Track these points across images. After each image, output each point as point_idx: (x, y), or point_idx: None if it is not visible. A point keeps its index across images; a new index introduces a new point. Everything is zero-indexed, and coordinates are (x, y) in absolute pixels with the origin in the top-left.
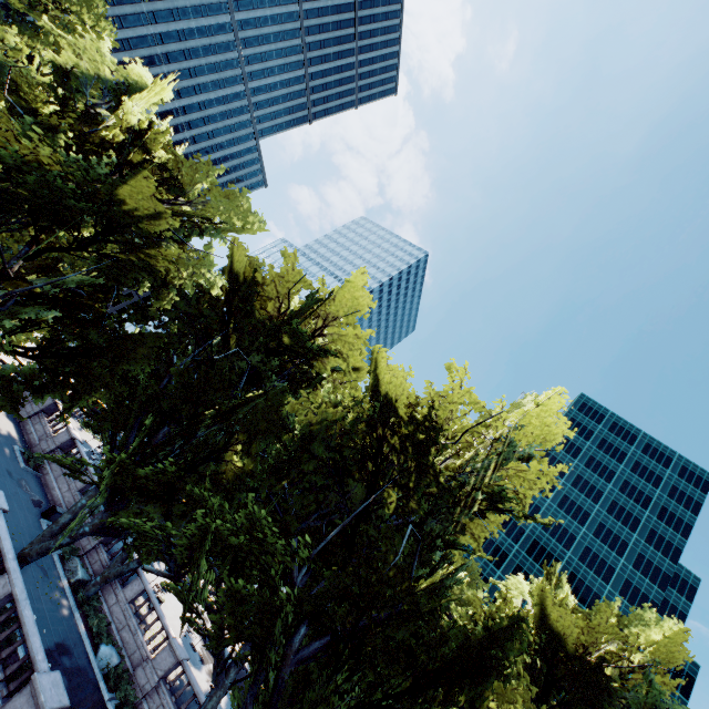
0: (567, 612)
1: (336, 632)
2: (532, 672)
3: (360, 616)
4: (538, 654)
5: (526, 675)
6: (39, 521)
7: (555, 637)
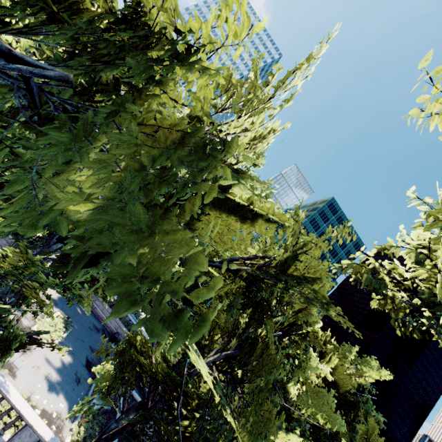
0: None
1: None
2: None
3: None
4: None
5: None
6: (112, 347)
7: None
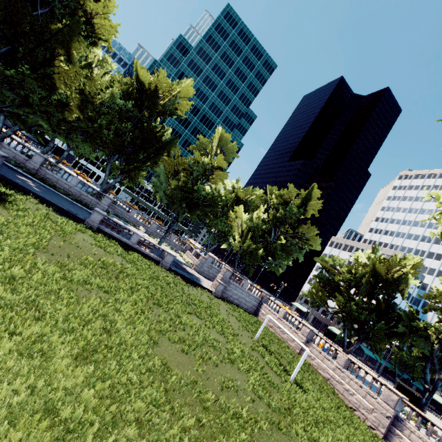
0: (145, 71)
1: (8, 37)
2: (137, 101)
3: (17, 28)
4: (138, 92)
5: (83, 39)
6: None
7: (143, 83)
